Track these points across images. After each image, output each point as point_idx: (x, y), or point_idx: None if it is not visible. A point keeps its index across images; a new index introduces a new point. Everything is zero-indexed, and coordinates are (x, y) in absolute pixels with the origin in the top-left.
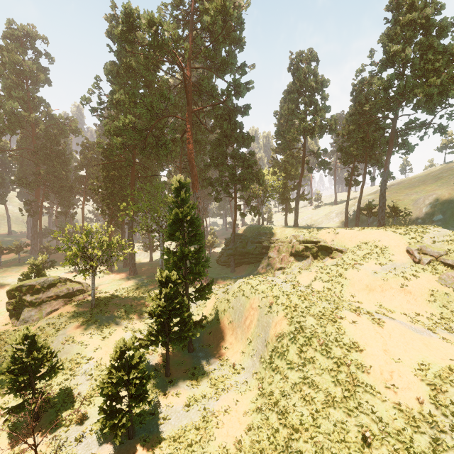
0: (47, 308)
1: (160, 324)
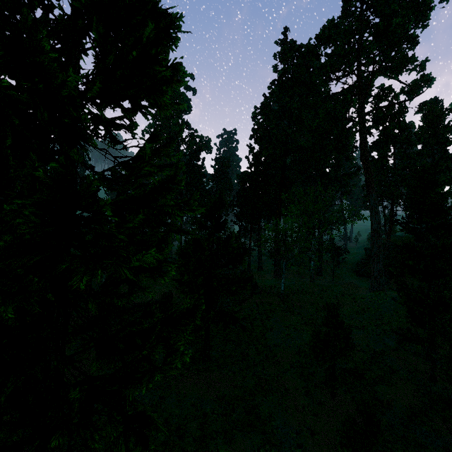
0: (239, 297)
1: (415, 321)
